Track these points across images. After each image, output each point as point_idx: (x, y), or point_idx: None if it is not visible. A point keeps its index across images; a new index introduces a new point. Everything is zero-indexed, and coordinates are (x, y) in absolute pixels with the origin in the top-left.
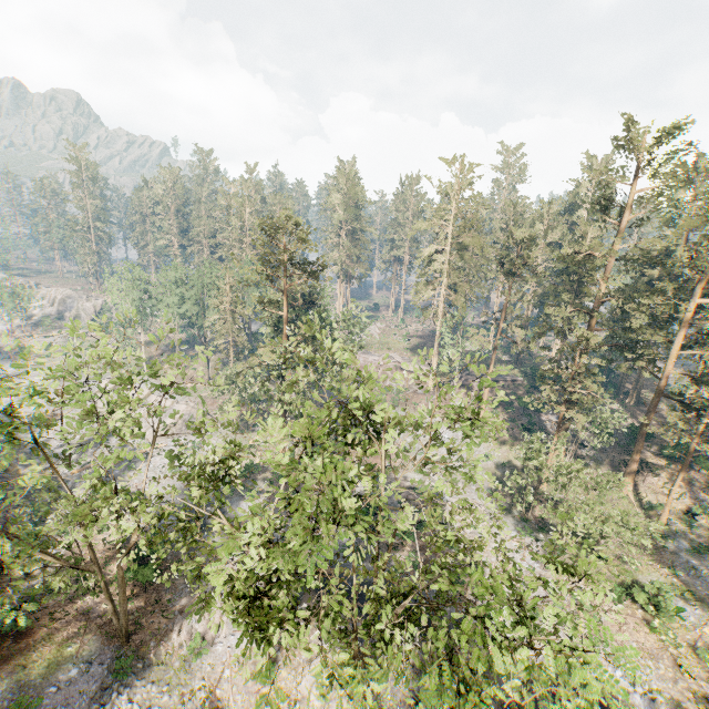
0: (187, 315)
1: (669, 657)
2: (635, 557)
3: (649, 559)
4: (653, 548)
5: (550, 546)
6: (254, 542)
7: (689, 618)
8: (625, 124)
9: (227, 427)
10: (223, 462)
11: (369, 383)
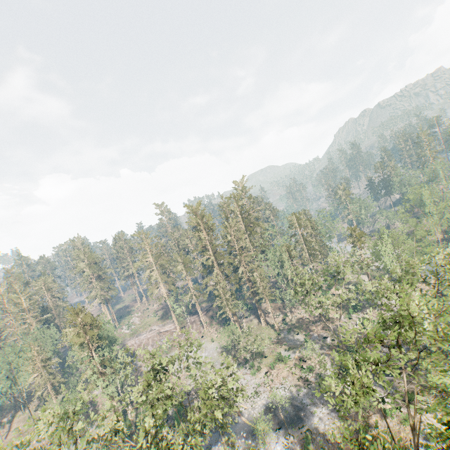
0: (4, 391)
1: (291, 373)
2: (275, 348)
3: (279, 345)
4: (278, 341)
5: (222, 364)
6: (149, 419)
7: (292, 356)
8: (193, 212)
9: (108, 410)
10: (116, 422)
11: (155, 355)
